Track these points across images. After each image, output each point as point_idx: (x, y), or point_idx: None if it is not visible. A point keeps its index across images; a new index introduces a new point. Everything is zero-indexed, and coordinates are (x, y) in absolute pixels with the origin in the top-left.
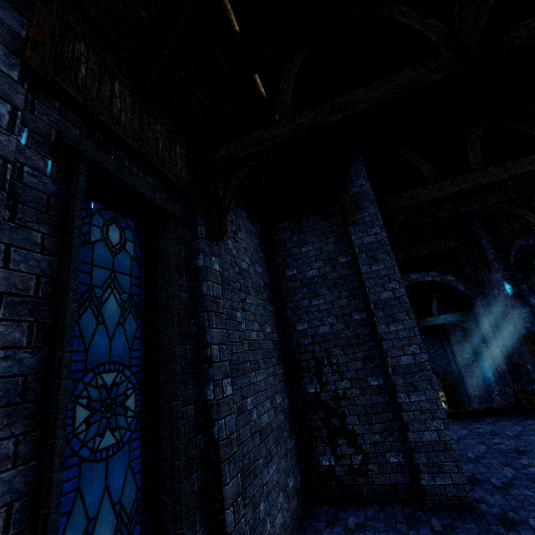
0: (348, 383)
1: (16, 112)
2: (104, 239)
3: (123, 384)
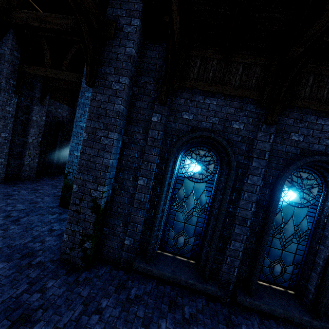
0: None
1: None
2: None
3: None
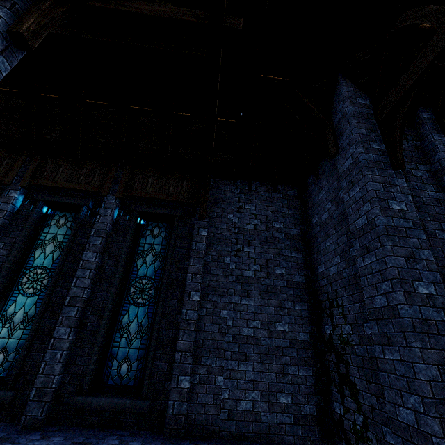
0: (349, 327)
1: (112, 210)
2: (151, 233)
3: (150, 284)
